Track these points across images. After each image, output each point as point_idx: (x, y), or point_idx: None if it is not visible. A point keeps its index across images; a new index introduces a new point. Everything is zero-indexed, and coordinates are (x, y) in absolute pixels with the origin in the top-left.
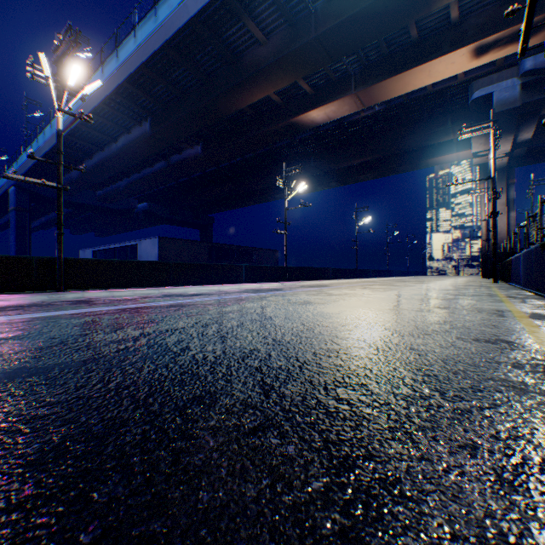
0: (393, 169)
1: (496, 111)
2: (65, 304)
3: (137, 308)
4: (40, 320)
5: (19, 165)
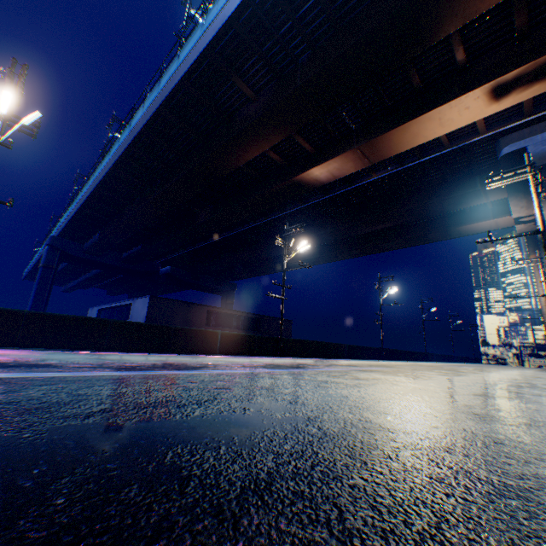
0: (420, 236)
1: (533, 165)
2: None
3: None
4: None
5: (58, 228)
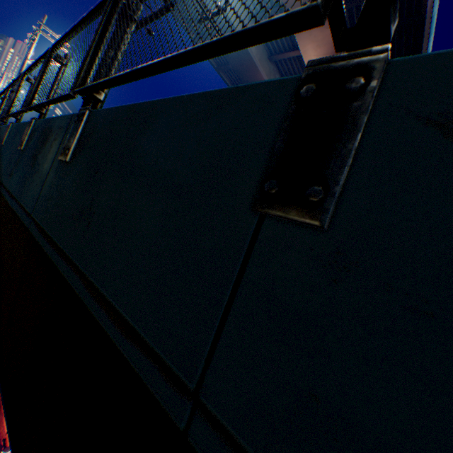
0: None
1: None
2: None
3: None
4: None
5: None
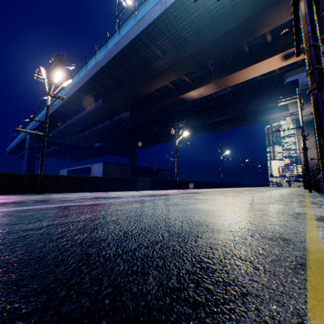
0: (242, 122)
1: (301, 88)
2: (31, 202)
3: (68, 206)
4: (3, 213)
5: (33, 123)
